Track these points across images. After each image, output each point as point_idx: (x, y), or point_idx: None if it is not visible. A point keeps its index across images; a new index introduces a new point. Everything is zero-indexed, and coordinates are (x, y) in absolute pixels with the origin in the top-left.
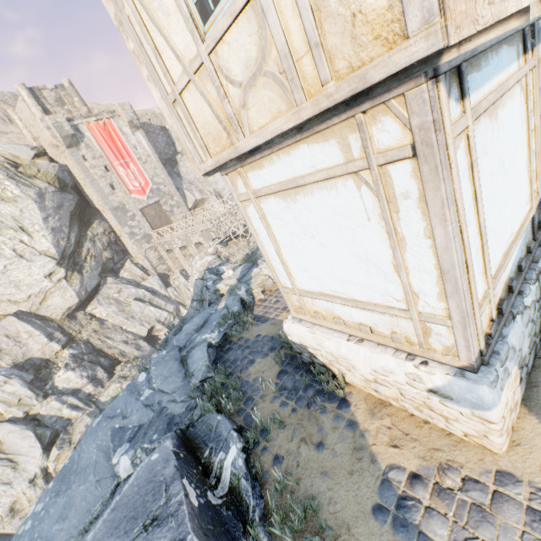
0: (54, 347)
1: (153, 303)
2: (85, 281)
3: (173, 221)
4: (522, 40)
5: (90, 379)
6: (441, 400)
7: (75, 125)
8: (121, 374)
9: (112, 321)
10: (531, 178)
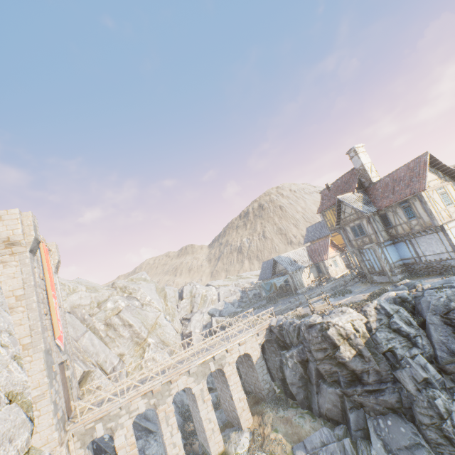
0: None
1: None
2: None
3: (73, 396)
4: None
5: None
6: None
7: None
8: None
9: None
10: None
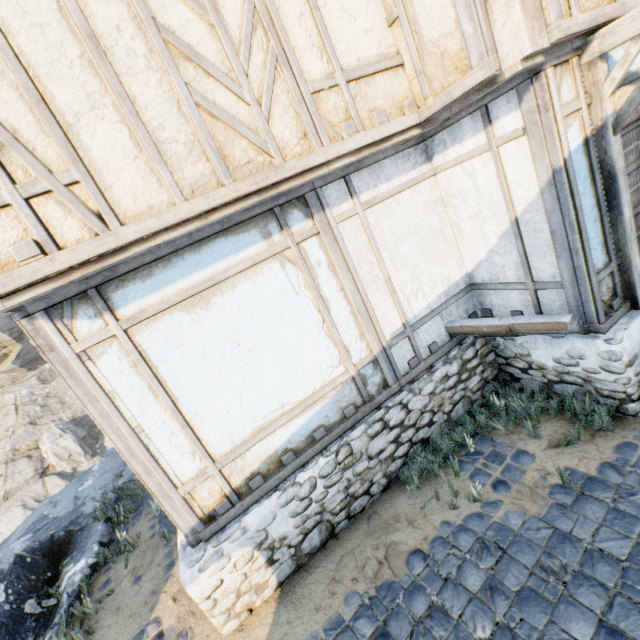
0: None
1: None
2: None
3: None
4: (277, 218)
5: None
6: None
7: None
8: None
9: None
10: (336, 341)
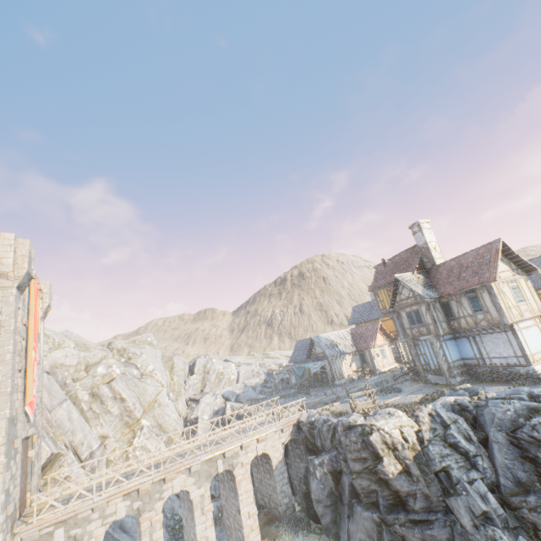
0: None
1: None
2: None
3: (32, 486)
4: None
5: None
6: None
7: None
8: None
9: None
10: None
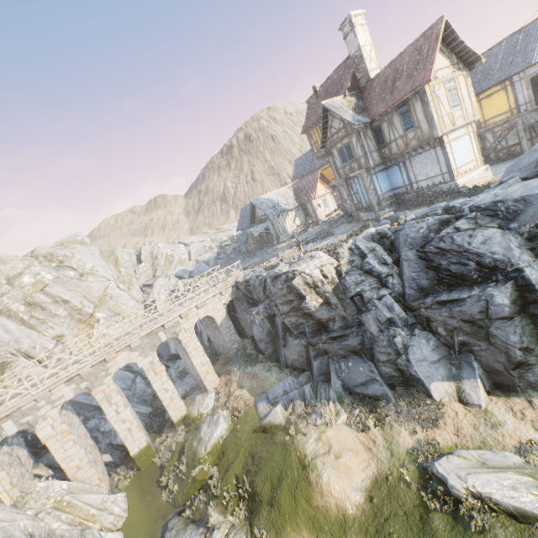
0: None
1: None
2: None
3: None
4: None
5: None
6: (486, 172)
7: None
8: None
9: None
10: None
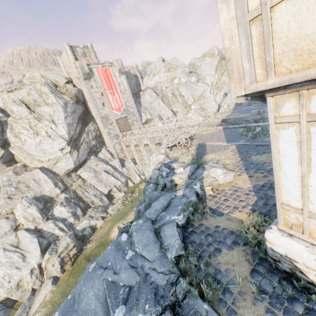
0: (57, 191)
1: (114, 175)
2: (80, 156)
3: (132, 129)
4: None
5: (73, 214)
6: None
7: (90, 68)
8: (90, 214)
9: (89, 181)
10: None
